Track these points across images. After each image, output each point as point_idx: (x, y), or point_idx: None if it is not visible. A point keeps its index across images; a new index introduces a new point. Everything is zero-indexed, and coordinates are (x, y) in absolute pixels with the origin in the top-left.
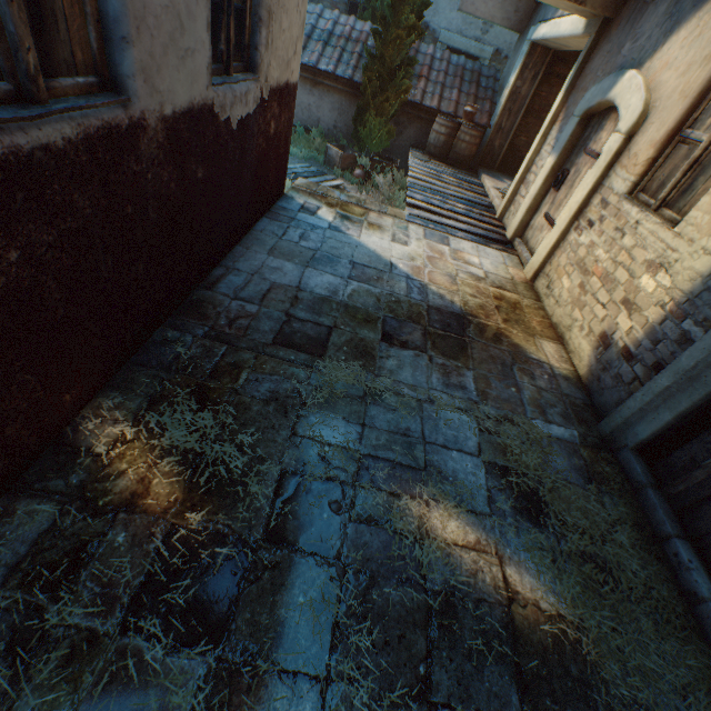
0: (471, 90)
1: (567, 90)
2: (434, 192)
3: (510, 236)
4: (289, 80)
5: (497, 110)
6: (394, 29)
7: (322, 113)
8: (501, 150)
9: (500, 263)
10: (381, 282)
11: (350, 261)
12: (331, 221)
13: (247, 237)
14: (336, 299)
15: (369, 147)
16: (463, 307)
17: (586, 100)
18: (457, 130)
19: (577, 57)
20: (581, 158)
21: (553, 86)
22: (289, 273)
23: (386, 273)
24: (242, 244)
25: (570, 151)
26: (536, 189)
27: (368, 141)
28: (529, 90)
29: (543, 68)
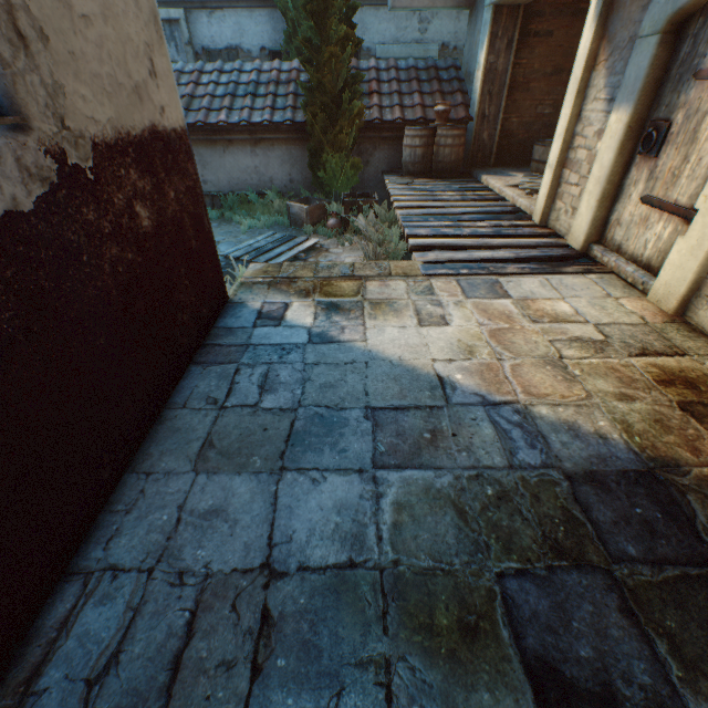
0: (433, 89)
1: (600, 15)
2: (439, 217)
3: (580, 244)
4: (158, 123)
5: (473, 98)
6: (325, 48)
7: (273, 171)
8: (492, 141)
9: (602, 297)
10: (443, 445)
11: (365, 409)
12: (311, 324)
13: (152, 434)
14: (365, 566)
15: (336, 189)
16: (631, 440)
17: (661, 2)
18: (433, 136)
19: (553, 4)
20: (693, 90)
21: (534, 47)
22: (242, 517)
23: (441, 412)
24: (138, 463)
25: (653, 91)
26: (605, 166)
27: (333, 184)
28: (506, 62)
29: (517, 30)
